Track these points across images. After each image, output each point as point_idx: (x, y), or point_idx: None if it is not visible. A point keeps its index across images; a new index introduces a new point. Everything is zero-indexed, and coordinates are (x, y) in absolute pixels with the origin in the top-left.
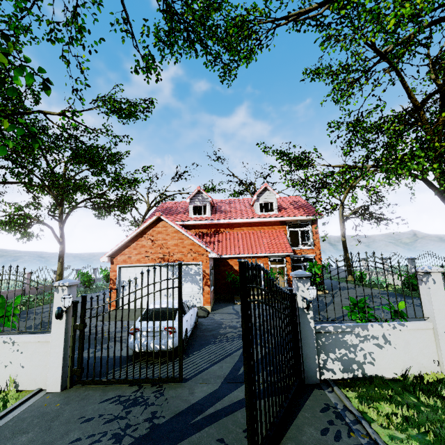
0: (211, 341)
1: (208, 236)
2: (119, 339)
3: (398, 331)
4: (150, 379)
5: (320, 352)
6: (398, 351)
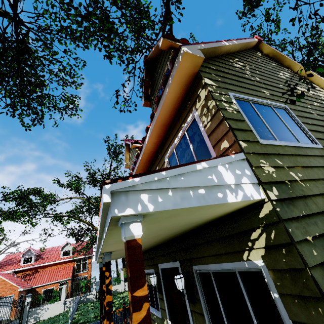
0: None
1: (29, 275)
2: None
3: (52, 305)
4: None
5: (29, 317)
6: (51, 311)
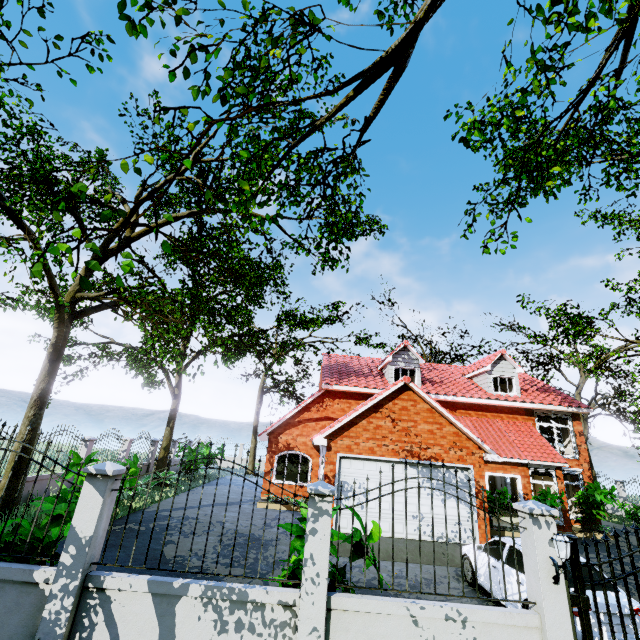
0: None
1: None
2: None
3: None
4: None
5: None
6: None
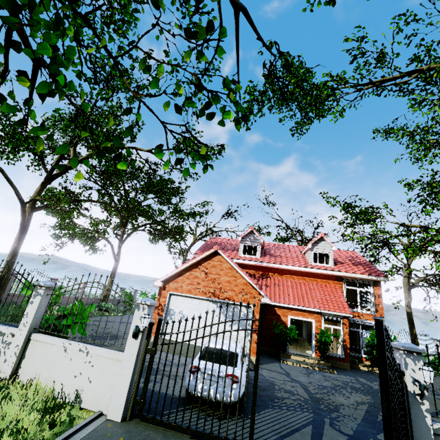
0: (269, 404)
1: (255, 278)
2: (166, 373)
3: None
4: (215, 436)
5: None
6: None
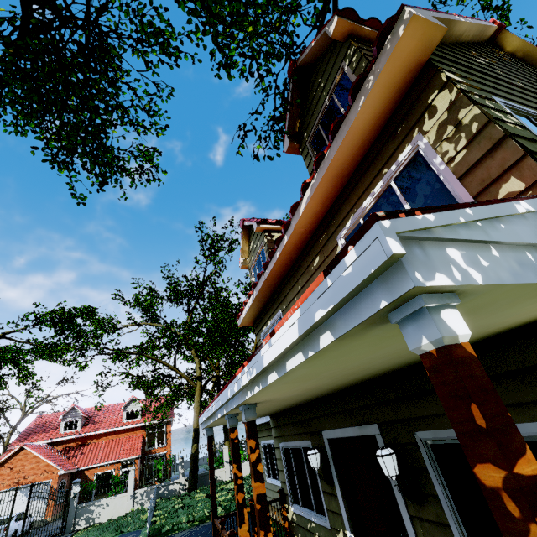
0: (34, 535)
1: (74, 449)
2: None
3: (114, 499)
4: None
5: (77, 517)
6: (111, 508)
